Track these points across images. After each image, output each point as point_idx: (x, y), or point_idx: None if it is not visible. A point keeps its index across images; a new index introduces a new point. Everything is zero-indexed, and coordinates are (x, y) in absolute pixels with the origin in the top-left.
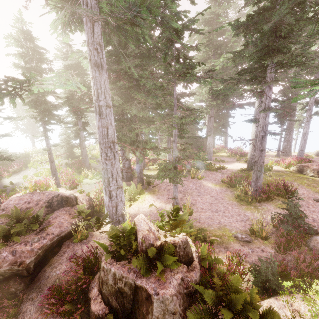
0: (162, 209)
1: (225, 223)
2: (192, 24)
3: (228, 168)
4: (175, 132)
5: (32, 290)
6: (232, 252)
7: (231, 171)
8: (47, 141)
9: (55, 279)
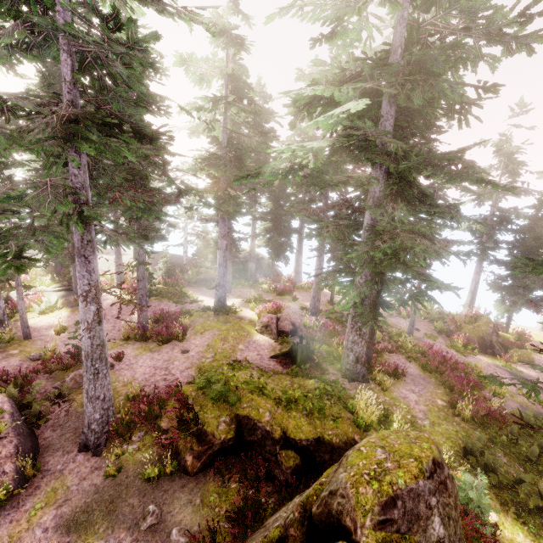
0: (53, 327)
1: (60, 347)
2: (2, 161)
3: (203, 304)
4: None
5: None
6: (1, 361)
7: (196, 307)
8: None
9: None
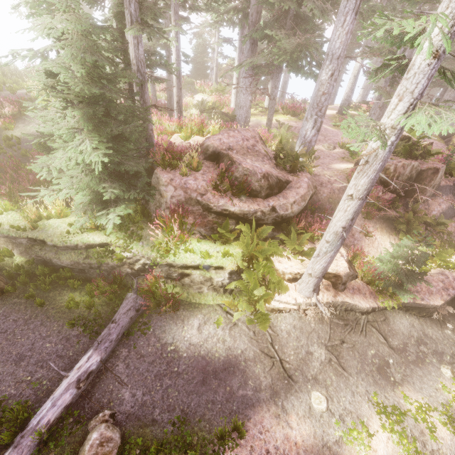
0: (318, 150)
1: None
2: None
3: None
4: (400, 53)
5: (315, 212)
6: None
7: (326, 116)
8: (179, 45)
9: (327, 199)
